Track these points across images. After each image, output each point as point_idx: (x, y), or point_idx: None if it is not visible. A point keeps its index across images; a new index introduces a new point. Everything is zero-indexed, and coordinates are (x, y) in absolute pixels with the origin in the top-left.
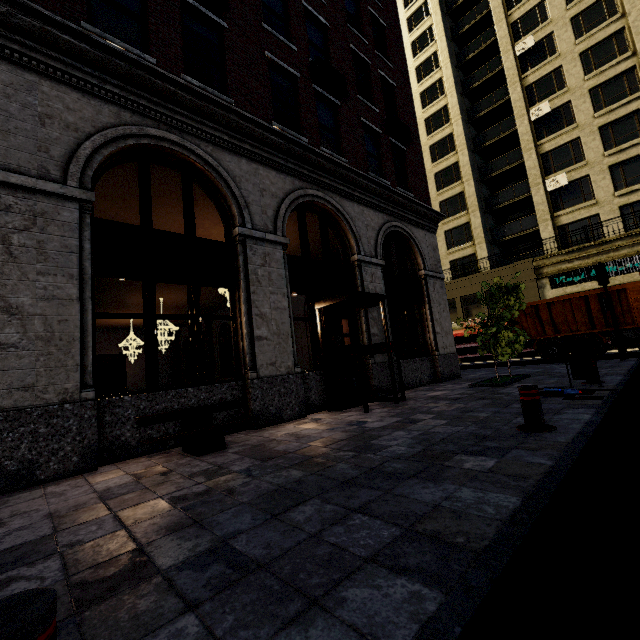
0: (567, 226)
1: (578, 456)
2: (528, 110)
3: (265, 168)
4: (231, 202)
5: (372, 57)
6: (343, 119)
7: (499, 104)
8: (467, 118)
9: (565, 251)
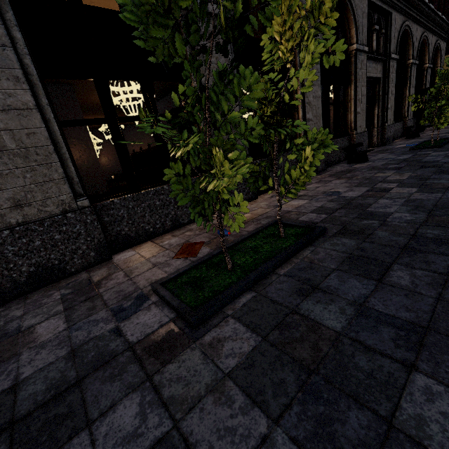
0: None
1: None
2: None
3: (418, 26)
4: (411, 48)
5: None
6: None
7: None
8: None
9: None
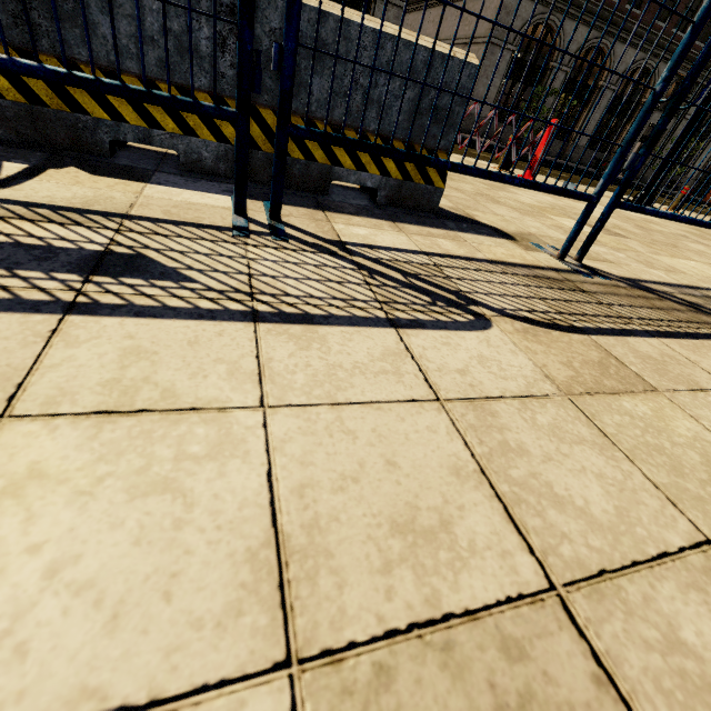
0: None
1: None
2: None
3: None
4: None
5: None
6: None
7: None
8: None
9: None
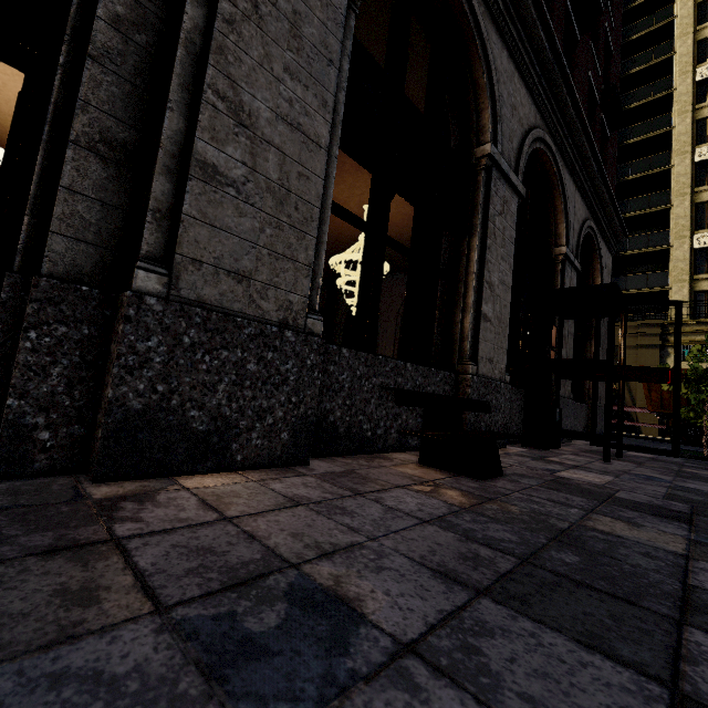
0: (706, 293)
1: None
2: (693, 148)
3: (519, 78)
4: (486, 104)
5: (603, 3)
6: (578, 63)
7: (656, 134)
8: None
9: (705, 321)
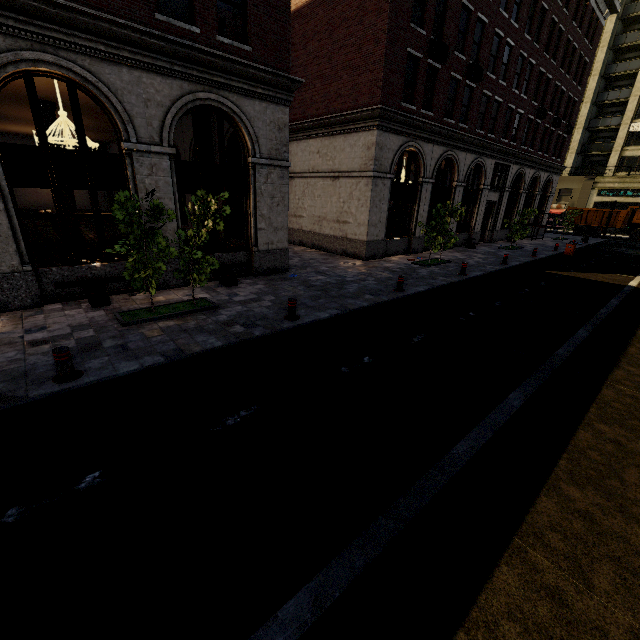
0: (626, 158)
1: (577, 248)
2: None
3: (531, 169)
4: (523, 183)
5: (574, 91)
6: (553, 136)
7: (639, 43)
8: (612, 44)
9: (614, 177)
